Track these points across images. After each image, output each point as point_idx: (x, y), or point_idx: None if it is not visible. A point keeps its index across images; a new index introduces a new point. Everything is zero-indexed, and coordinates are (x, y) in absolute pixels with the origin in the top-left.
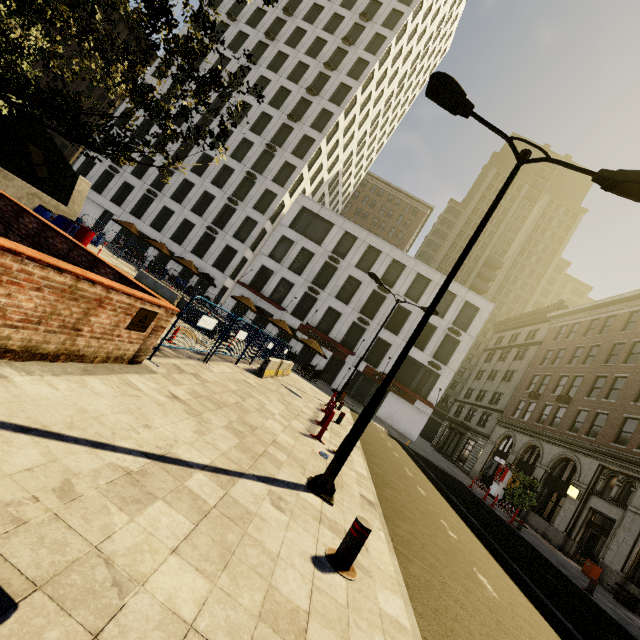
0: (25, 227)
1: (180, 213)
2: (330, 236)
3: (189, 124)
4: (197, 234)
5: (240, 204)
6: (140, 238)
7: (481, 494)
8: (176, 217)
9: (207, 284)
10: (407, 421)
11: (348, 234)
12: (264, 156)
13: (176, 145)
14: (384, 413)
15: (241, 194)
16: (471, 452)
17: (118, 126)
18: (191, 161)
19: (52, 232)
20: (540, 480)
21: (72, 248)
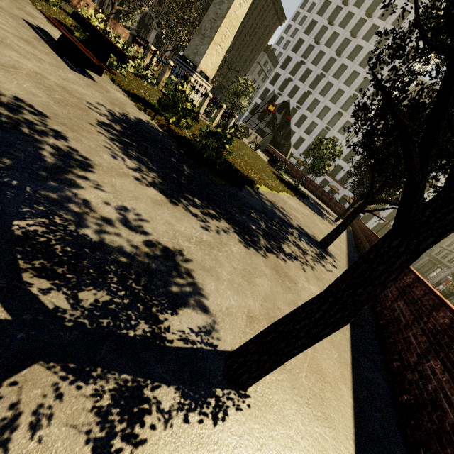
0: (333, 201)
1: (298, 133)
2: None
3: (309, 81)
4: (305, 145)
5: (330, 129)
6: (290, 155)
7: None
8: (296, 135)
9: (307, 170)
10: None
11: None
12: (349, 99)
13: (300, 94)
14: None
15: (332, 123)
16: (437, 273)
17: (271, 83)
18: (307, 104)
19: (338, 203)
20: None
21: (342, 206)
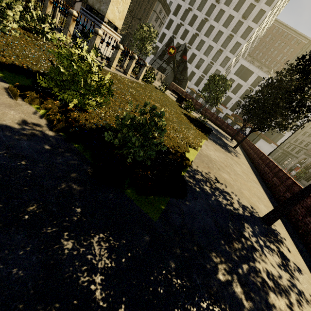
0: (225, 124)
1: (190, 68)
2: (251, 78)
3: (195, 25)
4: (196, 77)
5: (214, 63)
6: None
7: (287, 172)
8: (189, 70)
9: (198, 97)
10: (266, 149)
11: (259, 77)
12: (227, 39)
13: (190, 36)
14: (257, 146)
15: (215, 58)
16: (288, 162)
17: (166, 28)
18: (195, 44)
19: (229, 125)
20: (310, 172)
21: (232, 128)
